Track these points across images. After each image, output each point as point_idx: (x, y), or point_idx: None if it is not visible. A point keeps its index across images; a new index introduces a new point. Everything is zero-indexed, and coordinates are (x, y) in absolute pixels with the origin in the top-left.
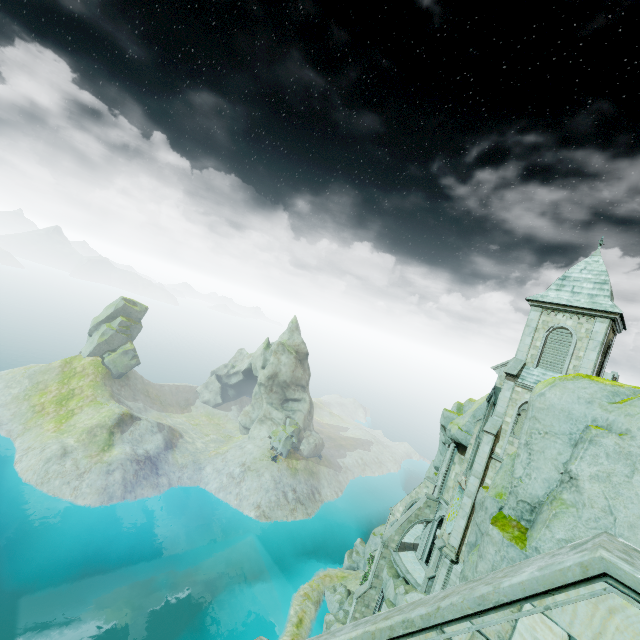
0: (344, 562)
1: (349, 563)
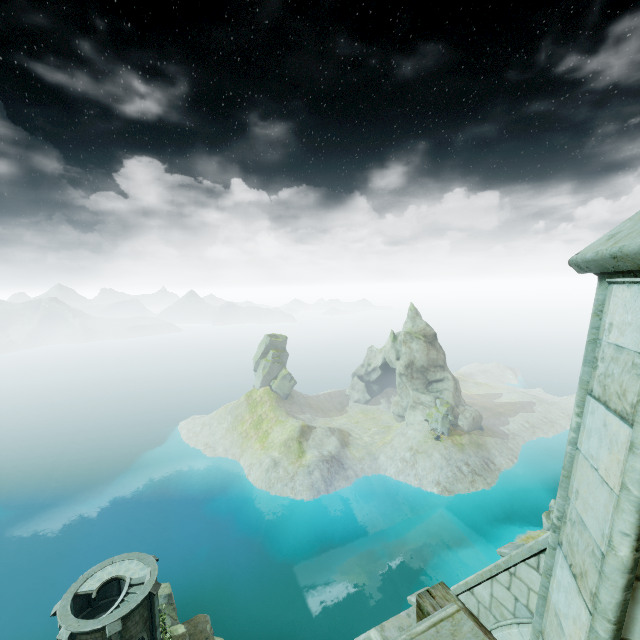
0: (543, 524)
1: (549, 524)
